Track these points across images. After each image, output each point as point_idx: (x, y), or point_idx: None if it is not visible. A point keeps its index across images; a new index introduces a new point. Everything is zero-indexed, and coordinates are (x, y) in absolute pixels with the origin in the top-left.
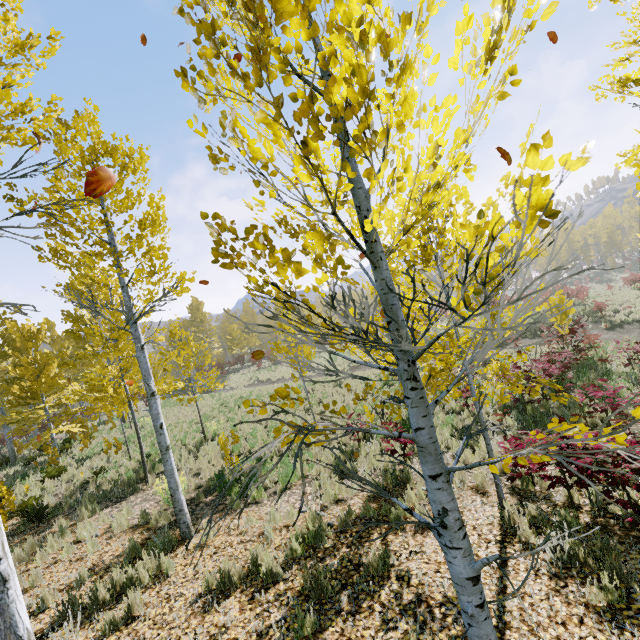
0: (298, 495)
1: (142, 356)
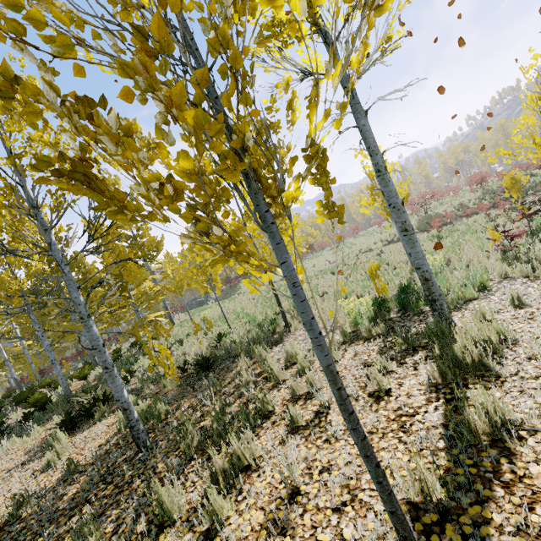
0: (517, 285)
1: (367, 124)
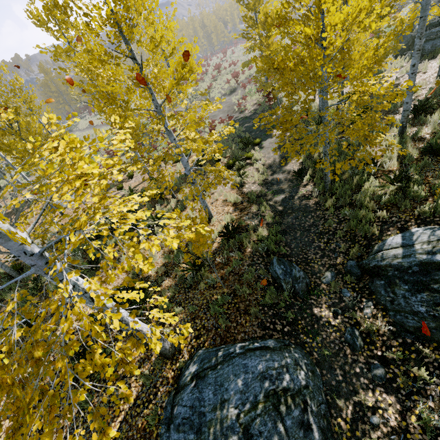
0: None
1: None
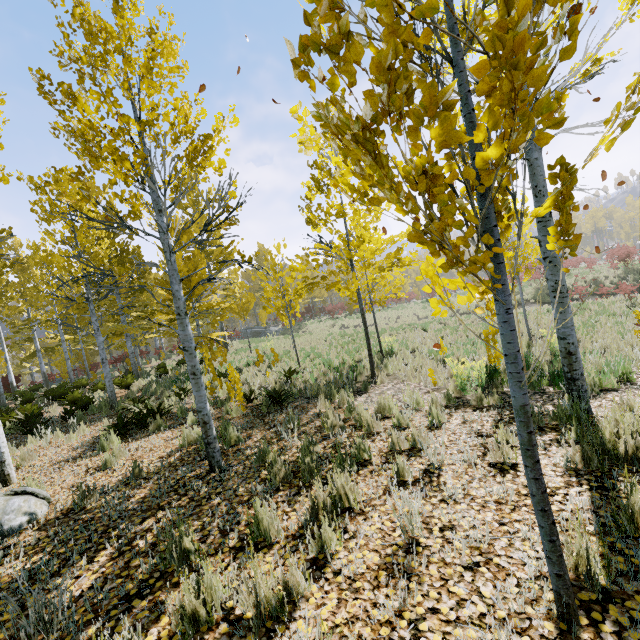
0: None
1: (541, 158)
